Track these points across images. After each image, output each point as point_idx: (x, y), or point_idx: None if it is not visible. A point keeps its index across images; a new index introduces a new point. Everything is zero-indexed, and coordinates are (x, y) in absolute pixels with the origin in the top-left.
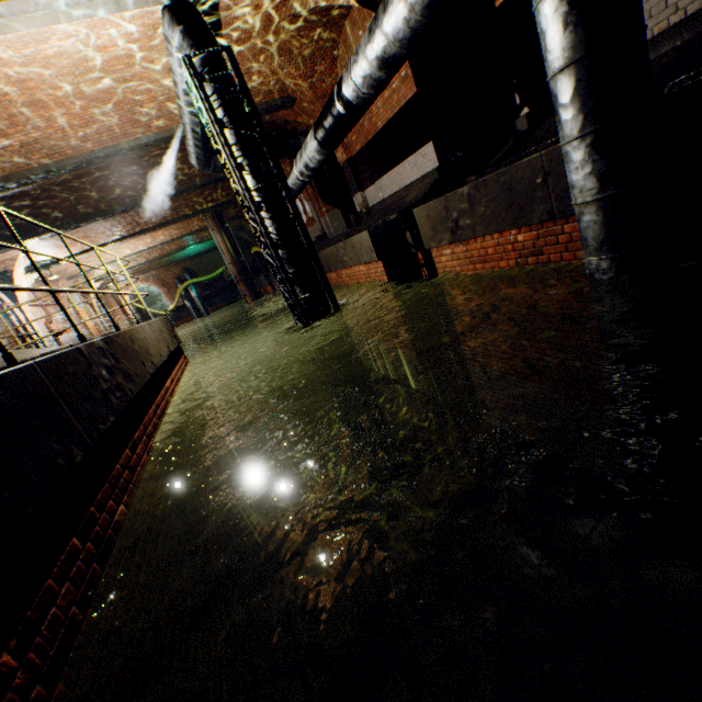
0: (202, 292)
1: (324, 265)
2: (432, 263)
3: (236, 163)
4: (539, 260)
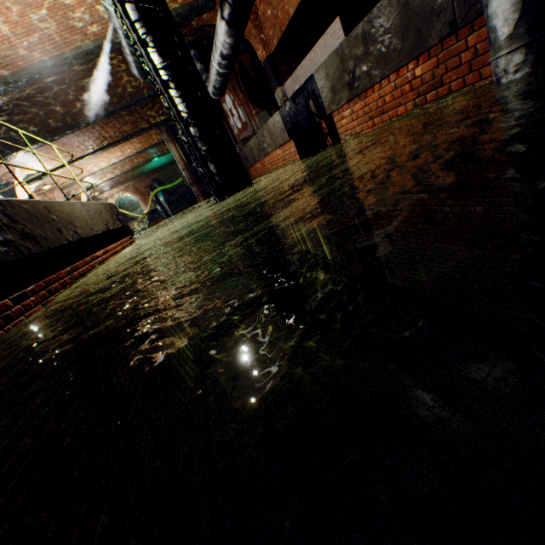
0: (169, 197)
1: (250, 157)
2: (335, 130)
3: (140, 40)
4: (438, 94)
